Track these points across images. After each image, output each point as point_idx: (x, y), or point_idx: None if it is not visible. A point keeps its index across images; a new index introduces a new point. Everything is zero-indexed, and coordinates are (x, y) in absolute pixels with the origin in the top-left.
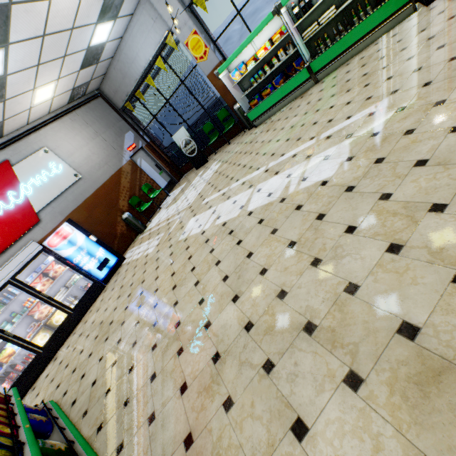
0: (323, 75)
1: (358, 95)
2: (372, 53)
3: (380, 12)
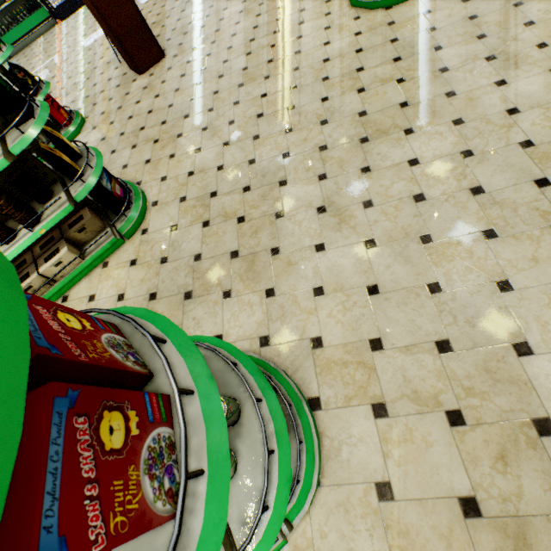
0: (14, 53)
1: (44, 56)
2: (43, 41)
3: (35, 17)
